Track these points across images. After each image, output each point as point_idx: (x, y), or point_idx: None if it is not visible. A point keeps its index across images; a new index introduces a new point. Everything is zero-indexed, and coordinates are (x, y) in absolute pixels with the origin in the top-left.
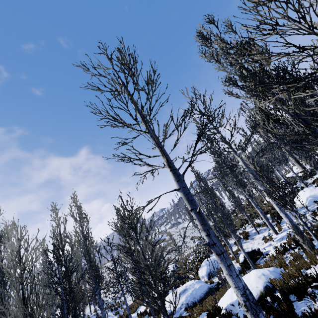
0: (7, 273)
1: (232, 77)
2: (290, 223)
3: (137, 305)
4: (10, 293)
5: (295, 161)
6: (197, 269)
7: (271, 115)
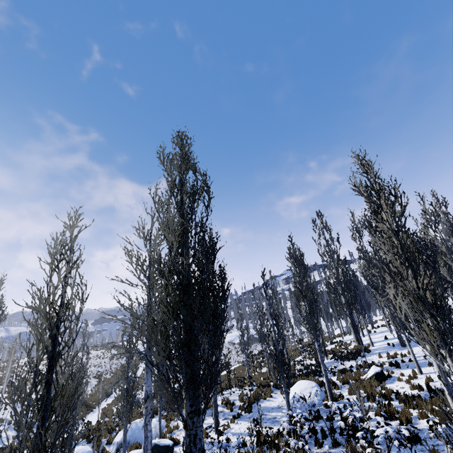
0: None
1: None
2: (143, 452)
3: None
4: None
5: (352, 324)
6: None
7: (152, 309)
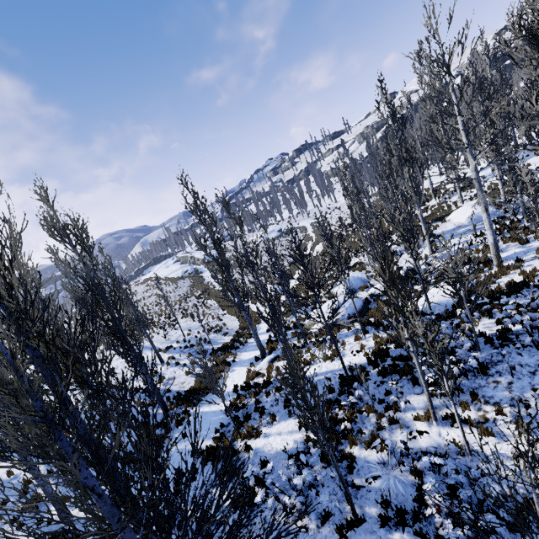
0: (102, 290)
1: (532, 20)
2: (493, 241)
3: (254, 324)
4: (123, 313)
5: None
6: (329, 288)
7: None
